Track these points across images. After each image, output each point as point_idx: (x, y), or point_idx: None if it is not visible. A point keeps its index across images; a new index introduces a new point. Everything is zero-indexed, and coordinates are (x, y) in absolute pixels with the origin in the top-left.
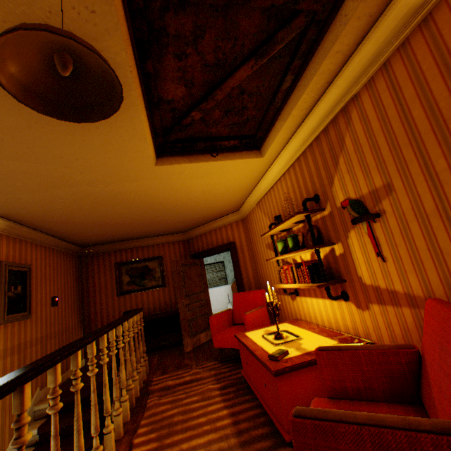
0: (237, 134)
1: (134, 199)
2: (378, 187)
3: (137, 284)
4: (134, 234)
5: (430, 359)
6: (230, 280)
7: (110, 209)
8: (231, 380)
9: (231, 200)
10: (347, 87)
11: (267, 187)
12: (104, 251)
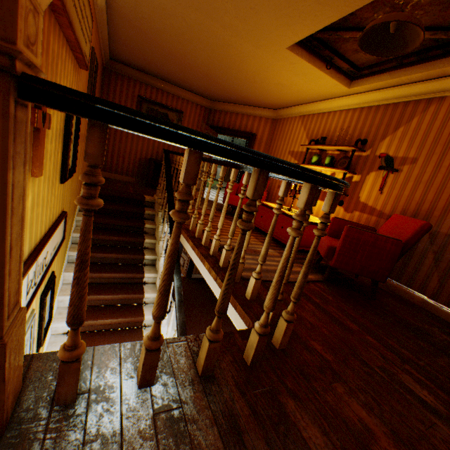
0: (352, 61)
1: (228, 56)
2: (408, 157)
3: None
4: (173, 77)
5: (383, 232)
6: None
7: (198, 50)
8: None
9: (284, 100)
10: (444, 89)
11: (324, 110)
12: (130, 77)
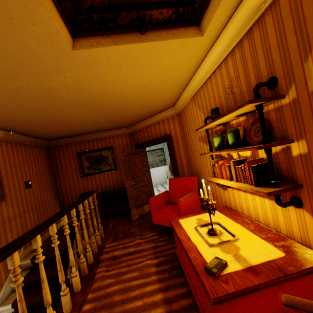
0: None
1: (70, 96)
2: None
3: (95, 168)
4: (87, 129)
5: None
6: (168, 162)
7: (52, 107)
8: (166, 256)
9: (167, 96)
10: None
11: (203, 79)
12: (67, 144)
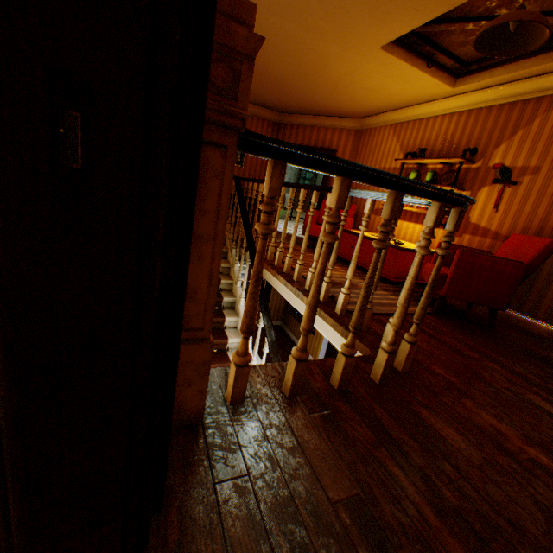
0: (457, 56)
1: (308, 62)
2: (529, 167)
3: None
4: None
5: (501, 255)
6: None
7: (272, 57)
8: None
9: (371, 107)
10: None
11: (422, 116)
12: None
